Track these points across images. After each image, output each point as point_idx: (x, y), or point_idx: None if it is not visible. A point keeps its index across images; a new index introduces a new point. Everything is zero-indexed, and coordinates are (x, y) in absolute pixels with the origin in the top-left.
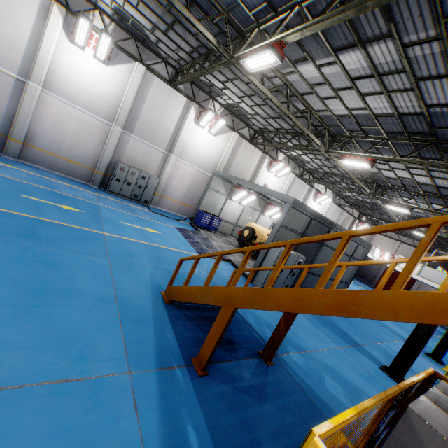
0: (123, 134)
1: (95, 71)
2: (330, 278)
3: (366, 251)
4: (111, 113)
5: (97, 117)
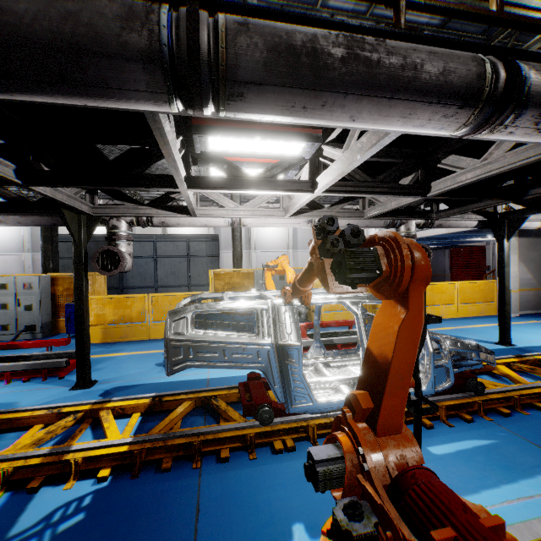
0: (35, 256)
1: (2, 229)
2: (170, 286)
3: (214, 244)
4: (22, 247)
5: (14, 254)
